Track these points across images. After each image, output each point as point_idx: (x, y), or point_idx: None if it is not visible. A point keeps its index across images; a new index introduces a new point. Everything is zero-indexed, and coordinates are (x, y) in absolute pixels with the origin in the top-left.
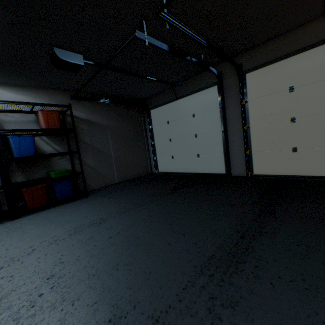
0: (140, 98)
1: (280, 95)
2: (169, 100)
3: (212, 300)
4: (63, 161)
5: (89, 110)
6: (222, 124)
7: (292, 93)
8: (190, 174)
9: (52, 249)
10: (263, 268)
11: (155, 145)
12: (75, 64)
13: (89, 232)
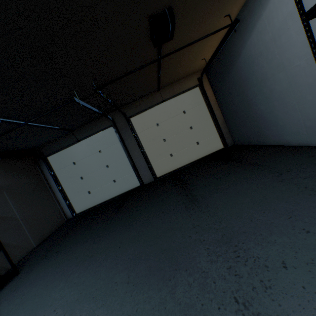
0: (31, 148)
1: (153, 128)
2: (70, 144)
3: (201, 211)
4: None
5: None
6: (126, 152)
7: (159, 126)
8: (113, 199)
9: (78, 290)
10: (204, 196)
11: (64, 189)
12: None
13: (93, 262)
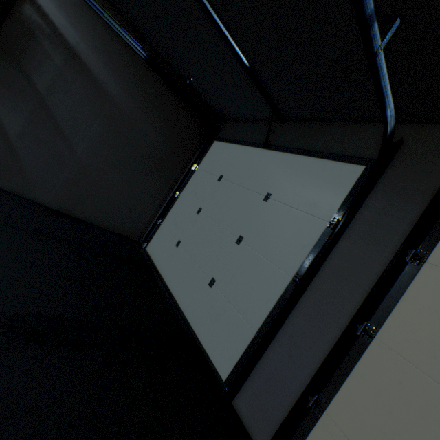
0: (216, 110)
1: None
2: (252, 141)
3: None
4: None
5: (95, 39)
6: (308, 263)
7: None
8: (174, 303)
9: None
10: None
11: (176, 201)
12: None
13: None
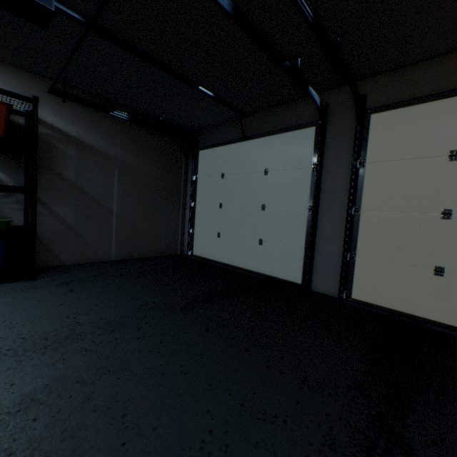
0: (187, 128)
1: (429, 162)
2: (232, 139)
3: None
4: (9, 203)
5: (87, 124)
6: (312, 196)
7: (455, 163)
8: (242, 270)
9: None
10: None
11: (196, 209)
12: (32, 2)
13: None
